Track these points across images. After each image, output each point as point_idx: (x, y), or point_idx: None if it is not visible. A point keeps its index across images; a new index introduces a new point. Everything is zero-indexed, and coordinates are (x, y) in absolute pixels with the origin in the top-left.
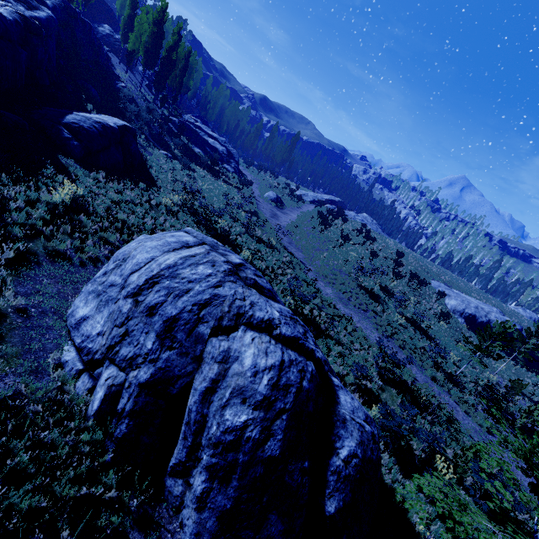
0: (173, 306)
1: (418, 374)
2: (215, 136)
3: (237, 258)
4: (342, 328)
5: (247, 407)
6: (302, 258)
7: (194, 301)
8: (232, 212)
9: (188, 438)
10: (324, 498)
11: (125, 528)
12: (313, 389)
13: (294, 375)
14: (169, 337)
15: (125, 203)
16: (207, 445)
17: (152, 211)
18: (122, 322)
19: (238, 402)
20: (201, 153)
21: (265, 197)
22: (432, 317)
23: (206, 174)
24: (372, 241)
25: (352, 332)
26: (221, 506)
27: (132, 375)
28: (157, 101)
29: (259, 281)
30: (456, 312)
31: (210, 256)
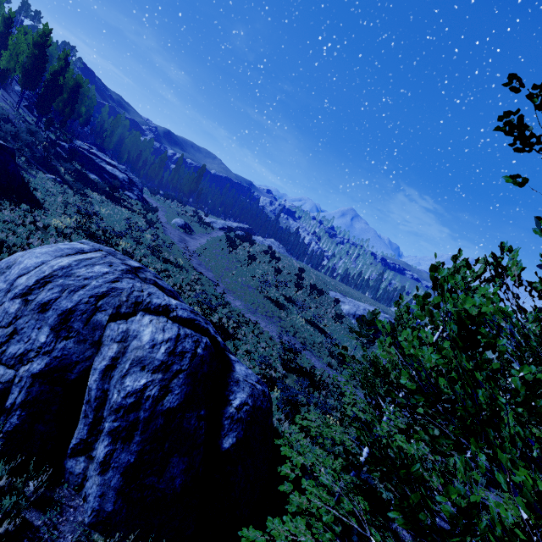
0: (68, 301)
1: (317, 362)
2: (114, 164)
3: (136, 263)
4: (249, 331)
5: (146, 372)
6: (212, 277)
7: (91, 293)
8: (136, 236)
9: (89, 415)
10: (220, 439)
11: (21, 509)
12: (208, 355)
13: (189, 344)
14: (65, 328)
15: (3, 223)
16: (109, 413)
17: (39, 233)
18: (9, 323)
19: (138, 370)
20: (98, 180)
21: (173, 223)
22: (330, 319)
23: (105, 200)
24: (277, 260)
25: (259, 334)
26: (124, 462)
27: (23, 370)
28: (41, 124)
29: (160, 282)
30: (350, 314)
31: (108, 259)
